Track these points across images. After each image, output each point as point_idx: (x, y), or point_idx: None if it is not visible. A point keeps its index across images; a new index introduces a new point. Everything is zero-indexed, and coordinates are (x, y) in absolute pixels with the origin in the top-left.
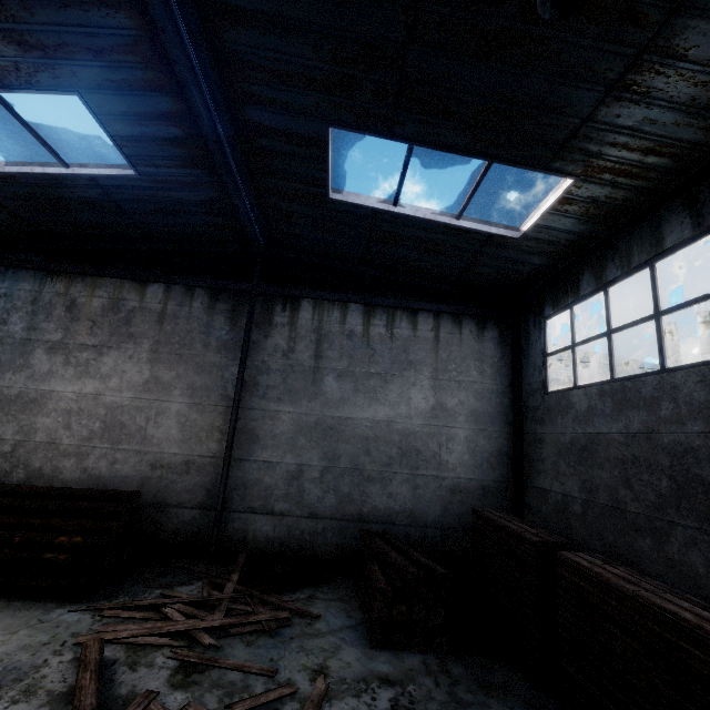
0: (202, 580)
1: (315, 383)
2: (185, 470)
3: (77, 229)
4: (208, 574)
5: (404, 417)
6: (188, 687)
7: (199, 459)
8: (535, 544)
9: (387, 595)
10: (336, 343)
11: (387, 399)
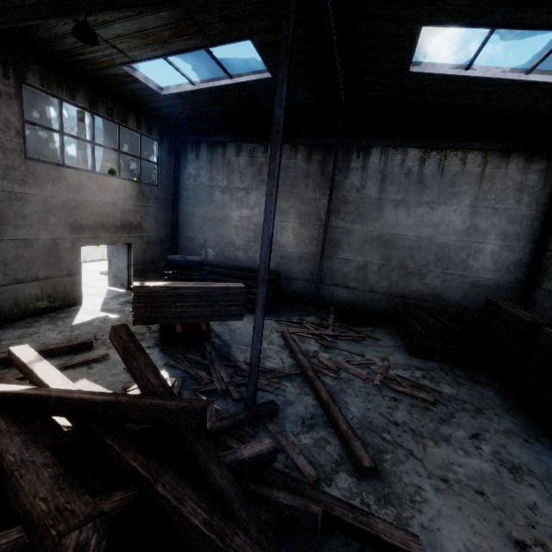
0: (315, 316)
1: (378, 210)
2: (298, 261)
3: (227, 112)
4: (316, 313)
5: (442, 235)
6: (328, 353)
7: (305, 255)
8: (527, 322)
9: (422, 335)
10: (396, 181)
11: (431, 222)
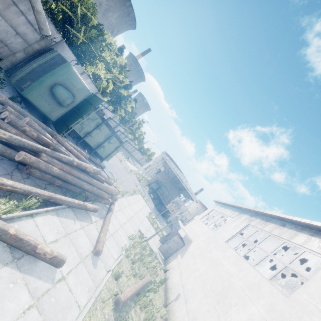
0: None
1: None
2: None
3: None
4: None
5: None
6: None
7: None
8: None
9: None
10: None
11: None
